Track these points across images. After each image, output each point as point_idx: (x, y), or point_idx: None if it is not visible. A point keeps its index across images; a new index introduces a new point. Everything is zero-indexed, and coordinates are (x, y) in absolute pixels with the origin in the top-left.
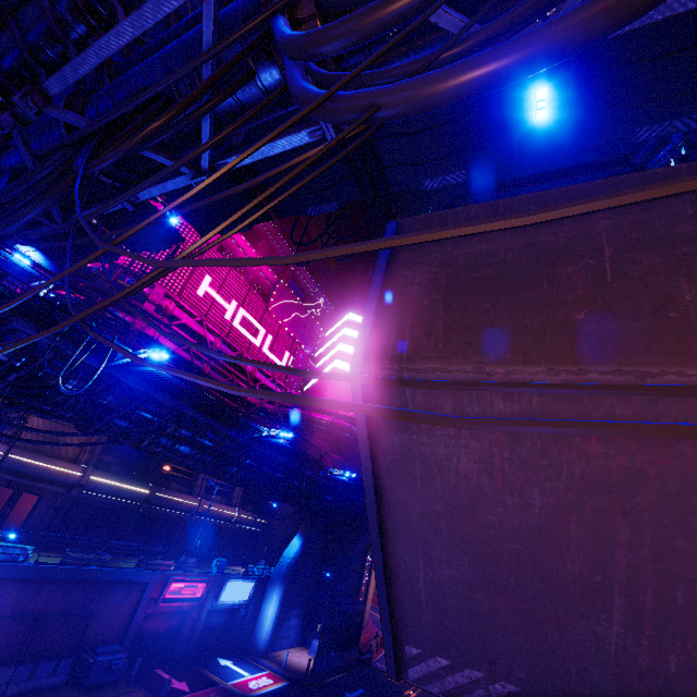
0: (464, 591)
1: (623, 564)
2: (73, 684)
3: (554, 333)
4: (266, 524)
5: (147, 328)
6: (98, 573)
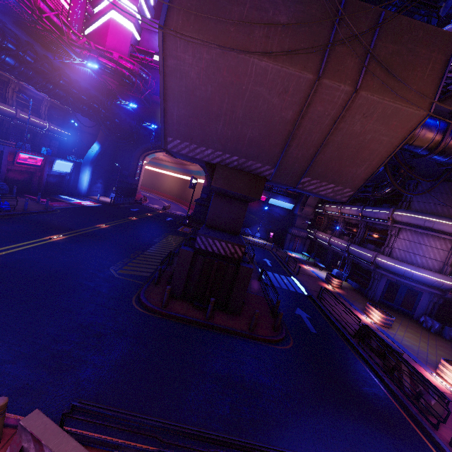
0: (187, 118)
1: (225, 108)
2: None
3: (224, 34)
4: (70, 136)
5: None
6: None
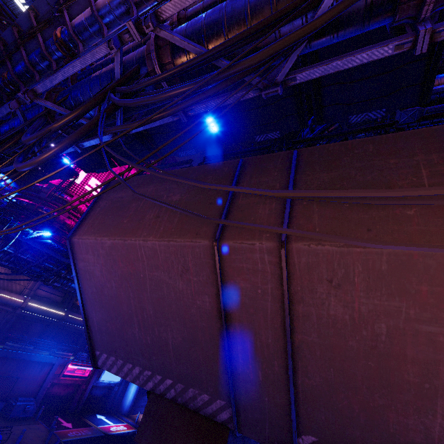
0: (105, 323)
1: (133, 305)
2: (3, 417)
3: (117, 227)
4: None
5: (67, 219)
6: (23, 355)
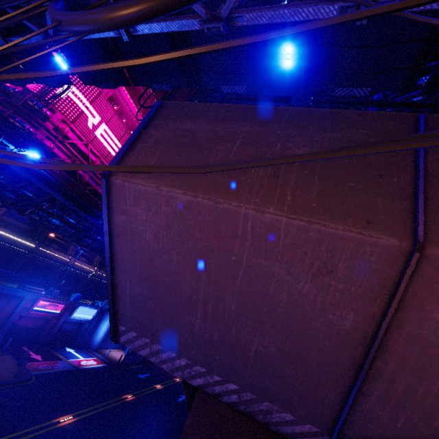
0: (144, 300)
1: (203, 291)
2: None
3: (196, 177)
4: None
5: (46, 140)
6: None
